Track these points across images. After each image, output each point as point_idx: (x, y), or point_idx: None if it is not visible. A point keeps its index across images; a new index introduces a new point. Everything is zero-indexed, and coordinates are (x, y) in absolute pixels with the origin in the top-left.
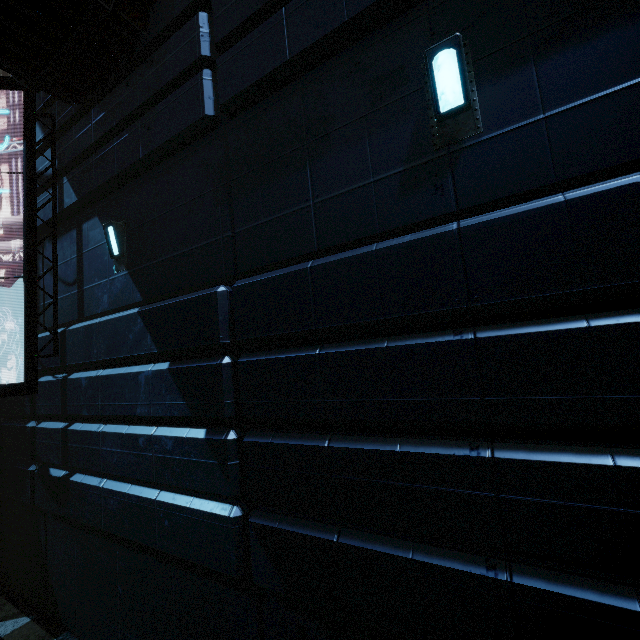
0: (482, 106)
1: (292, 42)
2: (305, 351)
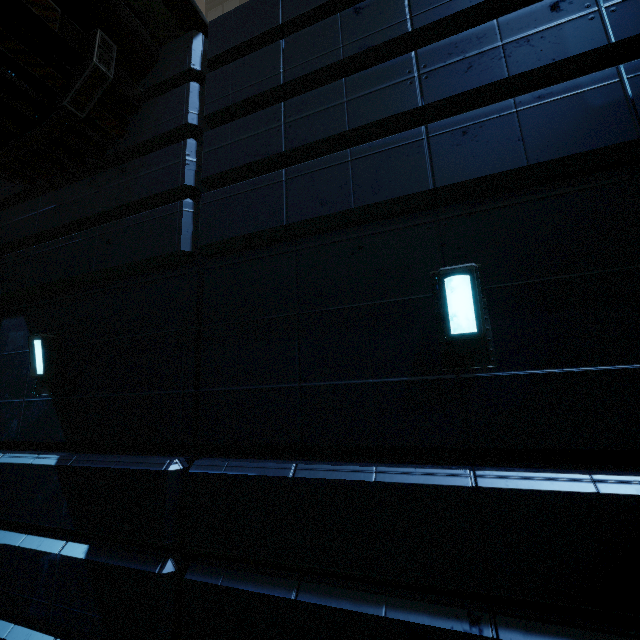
0: (496, 338)
1: (291, 208)
2: (277, 588)
